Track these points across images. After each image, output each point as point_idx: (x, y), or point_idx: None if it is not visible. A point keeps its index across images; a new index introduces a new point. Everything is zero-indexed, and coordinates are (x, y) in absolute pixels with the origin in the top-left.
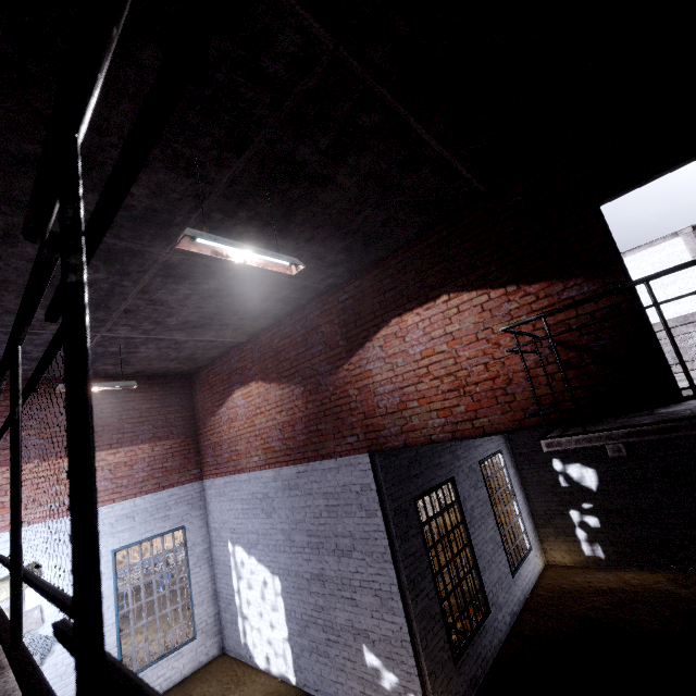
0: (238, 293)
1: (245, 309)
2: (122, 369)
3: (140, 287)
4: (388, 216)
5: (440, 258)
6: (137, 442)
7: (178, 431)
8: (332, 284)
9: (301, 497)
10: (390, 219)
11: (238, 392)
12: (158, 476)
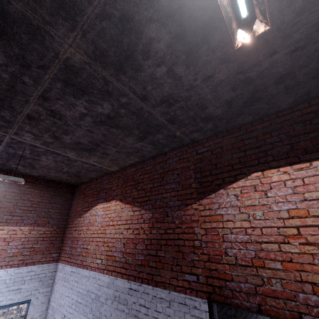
0: (124, 125)
1: (124, 143)
2: (29, 170)
3: (41, 90)
4: (290, 71)
5: (318, 125)
6: (21, 224)
7: (54, 222)
8: (194, 138)
9: (127, 315)
10: (289, 75)
11: (101, 204)
12: (25, 254)
